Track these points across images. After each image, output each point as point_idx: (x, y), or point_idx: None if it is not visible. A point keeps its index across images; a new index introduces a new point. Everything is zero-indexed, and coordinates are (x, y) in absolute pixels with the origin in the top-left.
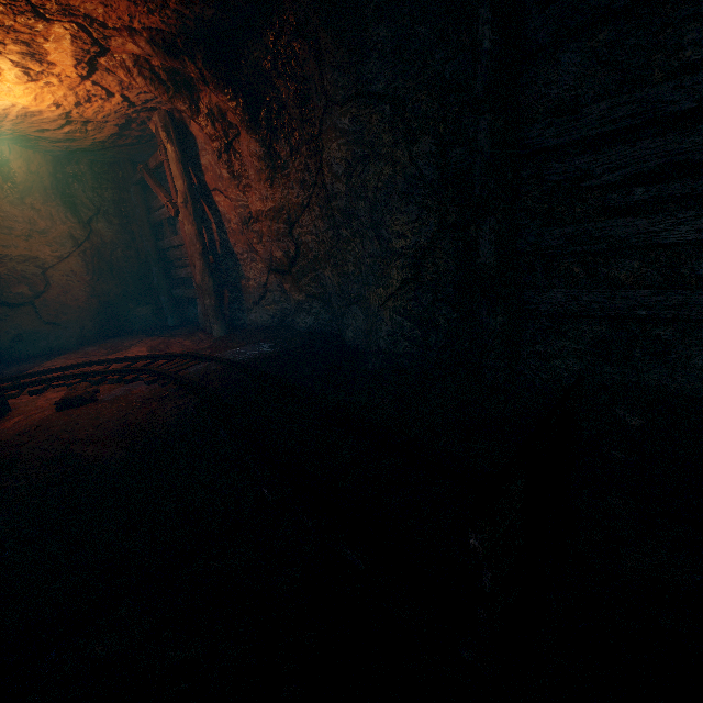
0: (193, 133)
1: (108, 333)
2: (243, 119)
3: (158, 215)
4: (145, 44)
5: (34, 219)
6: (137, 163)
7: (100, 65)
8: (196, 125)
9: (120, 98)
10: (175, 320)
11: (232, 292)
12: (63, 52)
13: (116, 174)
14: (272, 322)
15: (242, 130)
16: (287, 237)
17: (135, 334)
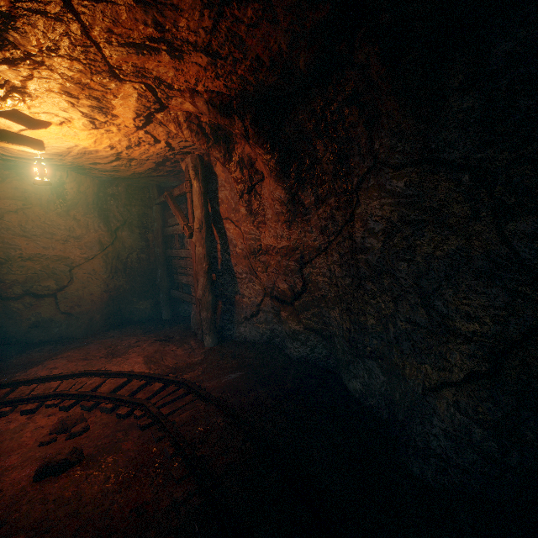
0: (216, 172)
1: (111, 324)
2: (274, 169)
3: (172, 230)
4: (202, 104)
5: (73, 227)
6: (162, 187)
7: (155, 119)
8: (220, 167)
9: (164, 144)
10: (168, 314)
11: (225, 304)
12: (127, 107)
13: (145, 195)
14: (261, 339)
15: (269, 177)
16: (295, 274)
17: (133, 328)
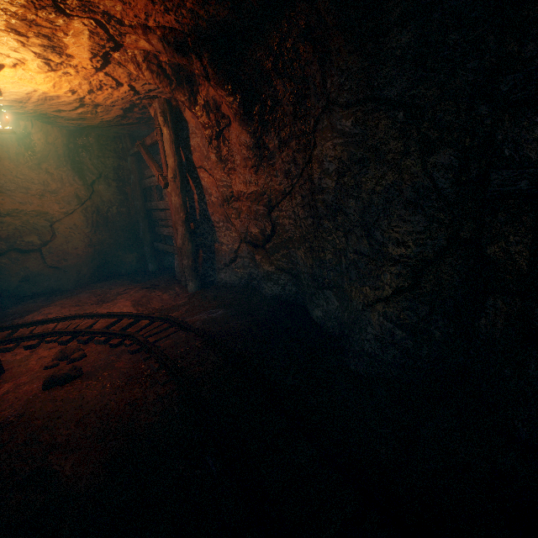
0: (186, 118)
1: (99, 277)
2: (237, 112)
3: (149, 182)
4: (157, 41)
5: (47, 181)
6: (135, 137)
7: (113, 59)
8: (189, 112)
9: (127, 87)
10: (154, 266)
11: (206, 253)
12: (80, 46)
13: (118, 145)
14: (240, 283)
15: (234, 121)
16: (265, 218)
17: (121, 279)
